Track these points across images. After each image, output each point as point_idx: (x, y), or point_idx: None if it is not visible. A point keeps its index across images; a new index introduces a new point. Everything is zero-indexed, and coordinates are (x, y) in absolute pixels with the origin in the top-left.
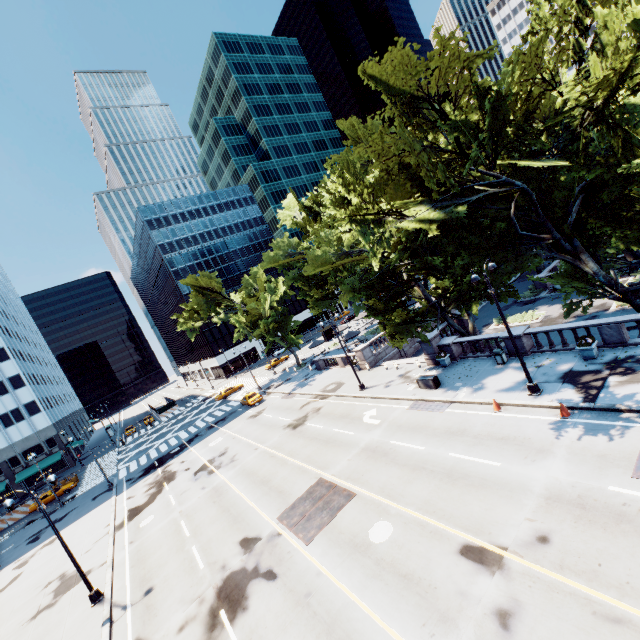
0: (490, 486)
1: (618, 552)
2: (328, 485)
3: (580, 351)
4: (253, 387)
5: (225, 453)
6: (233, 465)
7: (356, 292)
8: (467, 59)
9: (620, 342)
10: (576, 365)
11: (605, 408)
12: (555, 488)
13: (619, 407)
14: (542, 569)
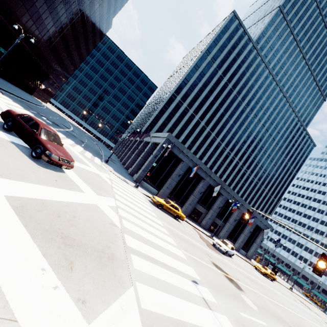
0: None
1: None
2: None
3: None
4: None
5: None
6: None
7: None
8: None
9: None
10: None
11: None
12: None
13: None
14: None
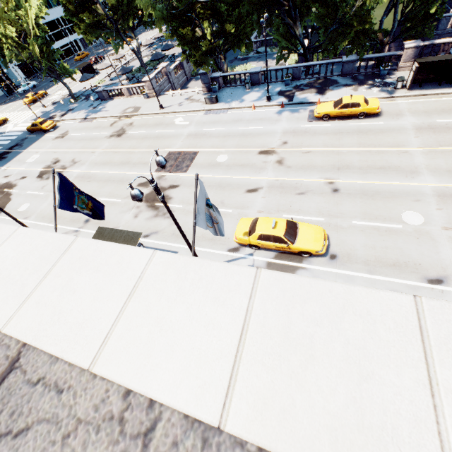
0: (262, 134)
1: (306, 140)
2: (178, 153)
3: (285, 81)
4: (25, 119)
5: (59, 161)
6: (80, 164)
7: (165, 20)
8: None
9: (298, 78)
10: (282, 88)
11: (296, 103)
12: (285, 130)
13: (301, 102)
14: (287, 149)
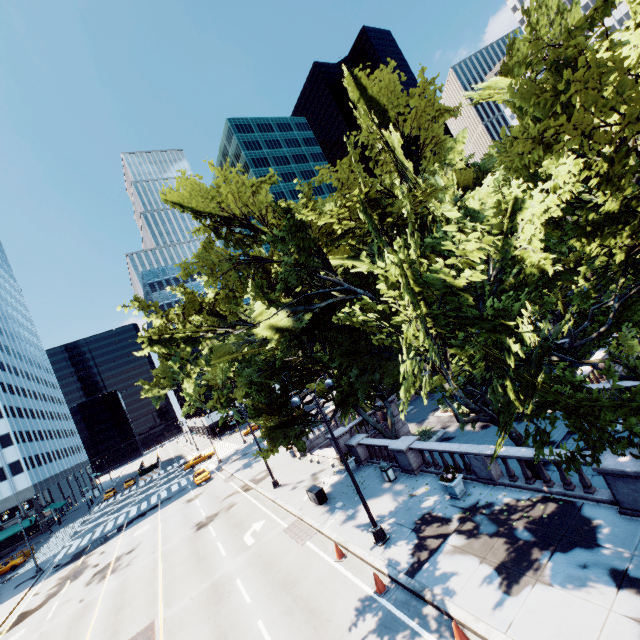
0: None
1: None
2: (149, 636)
3: (444, 486)
4: (220, 457)
5: (133, 550)
6: (123, 572)
7: (253, 384)
8: (255, 184)
9: (490, 478)
10: (440, 504)
11: (415, 591)
12: None
13: (426, 595)
14: None
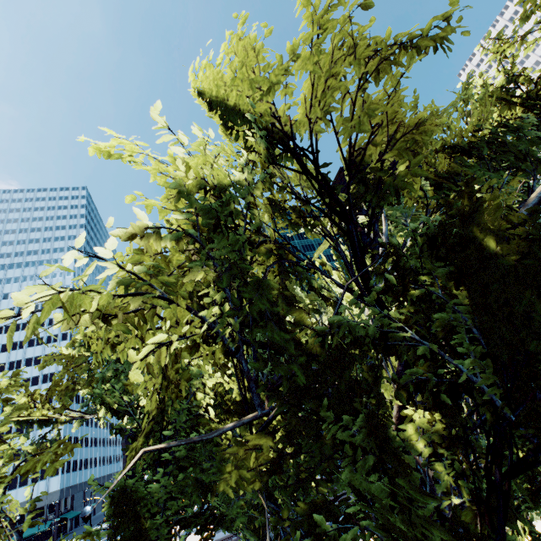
0: None
1: None
2: None
3: None
4: None
5: None
6: None
7: None
8: None
9: None
10: None
11: None
12: None
13: None
14: None
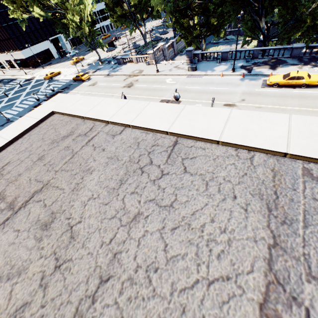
0: (227, 93)
1: (259, 99)
2: (167, 100)
3: (246, 59)
4: (71, 73)
5: None
6: None
7: (171, 14)
8: None
9: (256, 57)
10: (244, 64)
11: (253, 74)
12: (244, 91)
13: (257, 74)
14: (244, 104)
